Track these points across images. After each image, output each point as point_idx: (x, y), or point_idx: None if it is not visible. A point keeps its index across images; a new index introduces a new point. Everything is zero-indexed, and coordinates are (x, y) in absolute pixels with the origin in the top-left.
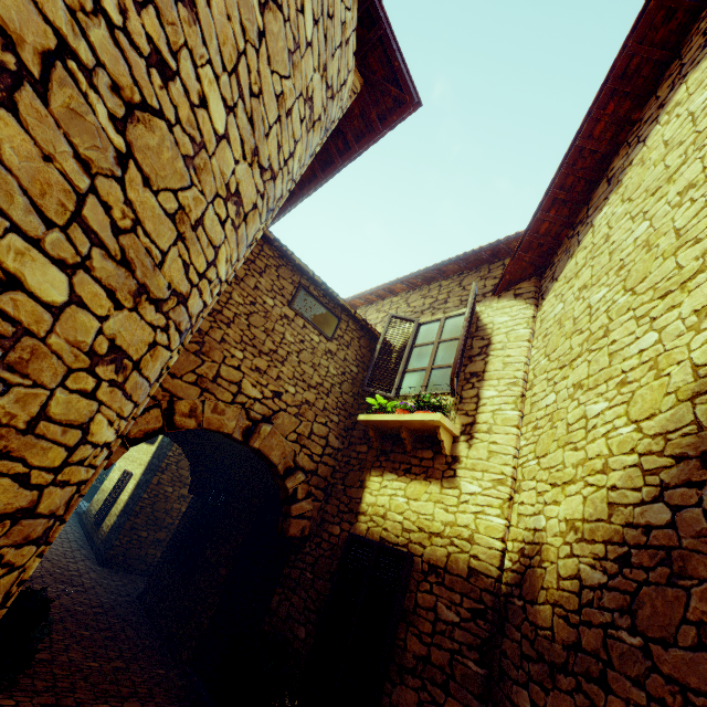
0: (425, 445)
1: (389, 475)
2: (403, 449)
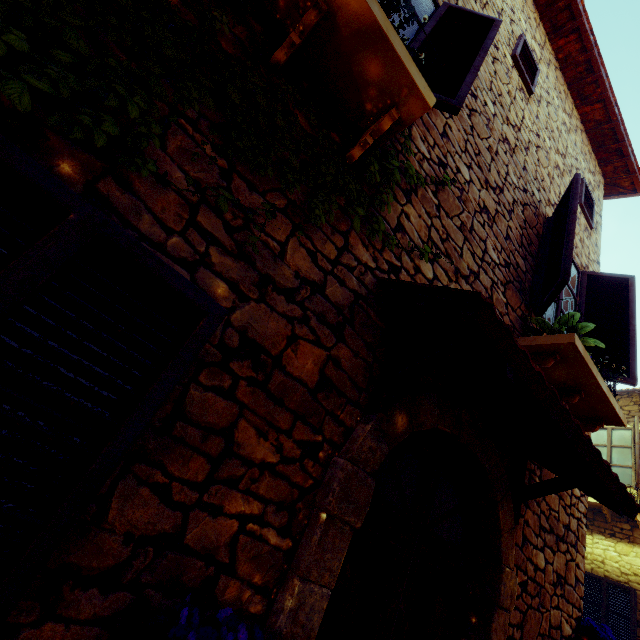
0: (622, 520)
1: (597, 535)
2: (604, 519)
